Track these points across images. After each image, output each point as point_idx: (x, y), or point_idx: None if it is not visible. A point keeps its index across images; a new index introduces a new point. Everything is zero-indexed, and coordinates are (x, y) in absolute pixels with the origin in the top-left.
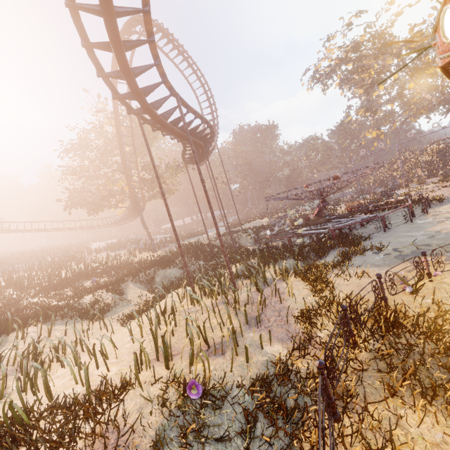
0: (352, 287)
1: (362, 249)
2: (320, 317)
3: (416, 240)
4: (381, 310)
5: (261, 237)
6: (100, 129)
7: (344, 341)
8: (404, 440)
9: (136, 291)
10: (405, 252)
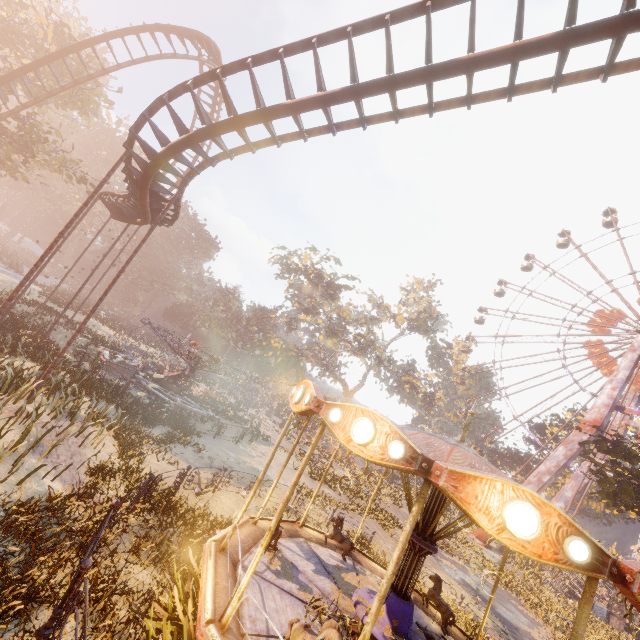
0: (158, 469)
1: (187, 442)
2: (114, 479)
3: (228, 460)
4: (171, 494)
5: (91, 351)
6: (16, 3)
7: (132, 501)
8: (124, 579)
9: None
10: (215, 463)
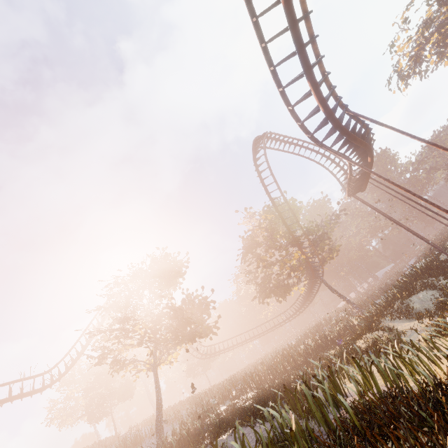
0: None
1: None
2: None
3: None
4: None
5: None
6: (259, 226)
7: None
8: None
9: (404, 324)
10: None
